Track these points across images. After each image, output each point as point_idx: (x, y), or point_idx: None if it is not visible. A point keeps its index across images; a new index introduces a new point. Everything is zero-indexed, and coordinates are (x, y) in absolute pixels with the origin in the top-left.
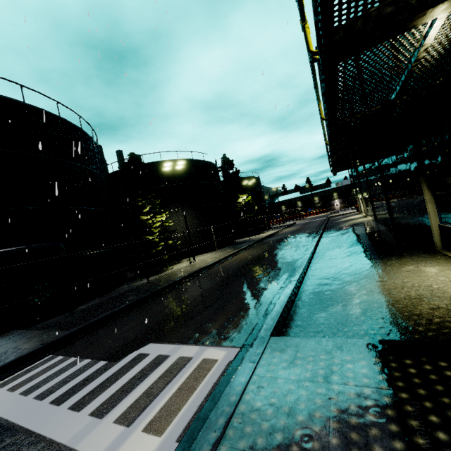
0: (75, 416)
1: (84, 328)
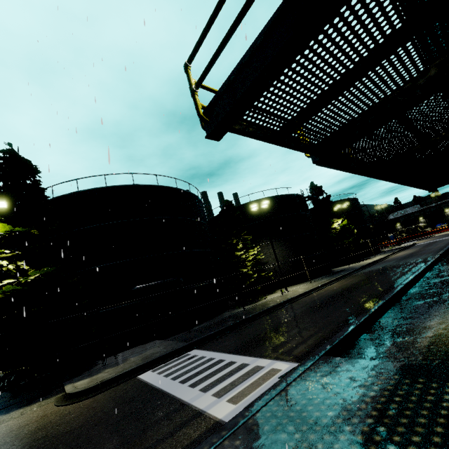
0: (191, 389)
1: (197, 341)
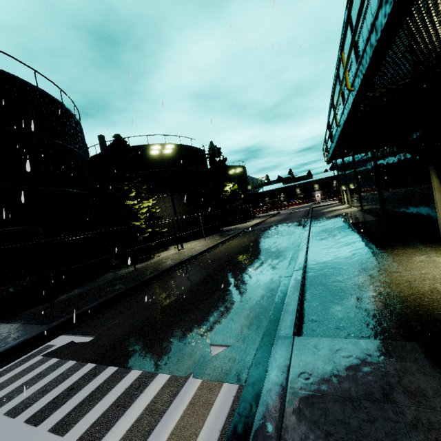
0: None
1: (66, 321)
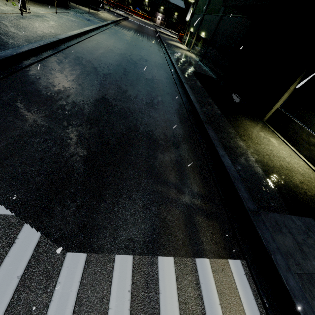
0: None
1: None
